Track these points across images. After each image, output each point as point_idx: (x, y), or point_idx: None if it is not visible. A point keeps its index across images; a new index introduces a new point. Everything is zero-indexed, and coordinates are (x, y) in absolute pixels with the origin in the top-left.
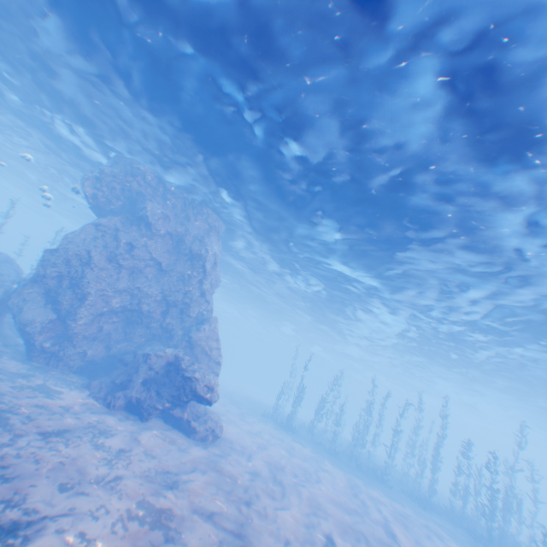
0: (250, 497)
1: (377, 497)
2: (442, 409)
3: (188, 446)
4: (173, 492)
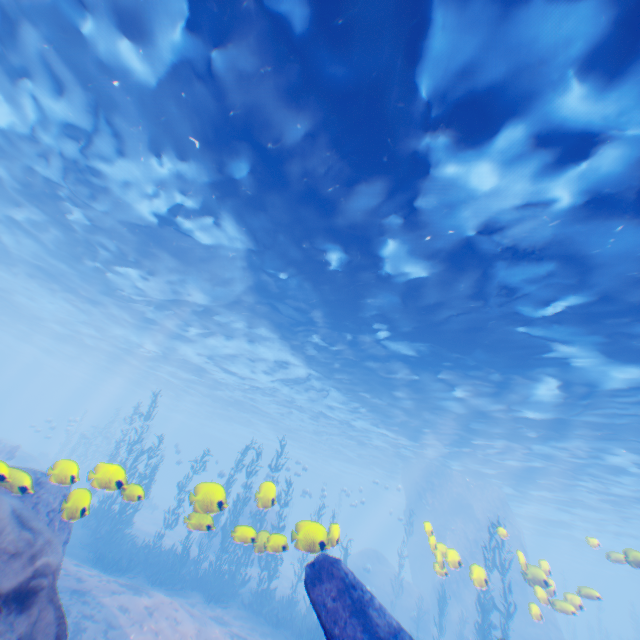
0: None
1: None
2: None
3: None
4: None
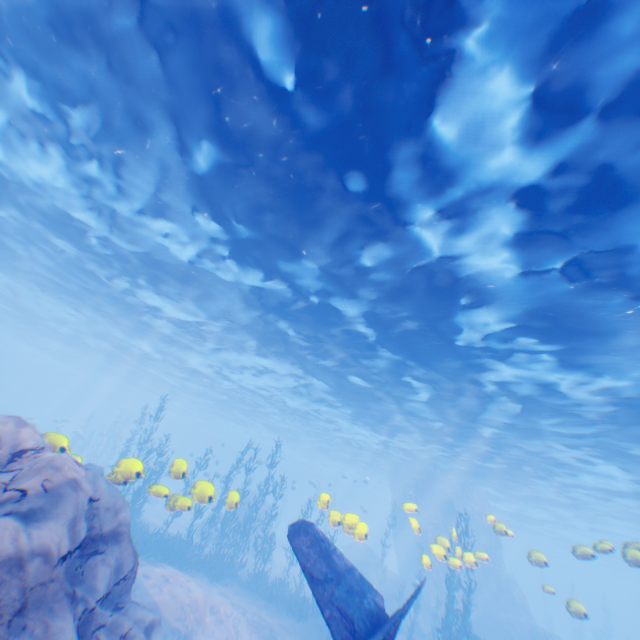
0: None
1: None
2: None
3: None
4: None
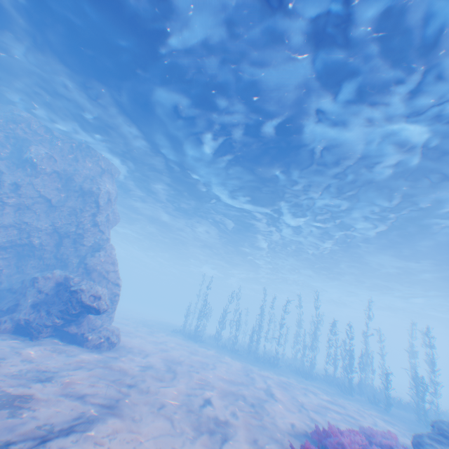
0: (136, 381)
1: (266, 374)
2: (314, 302)
3: (79, 353)
4: (42, 383)
